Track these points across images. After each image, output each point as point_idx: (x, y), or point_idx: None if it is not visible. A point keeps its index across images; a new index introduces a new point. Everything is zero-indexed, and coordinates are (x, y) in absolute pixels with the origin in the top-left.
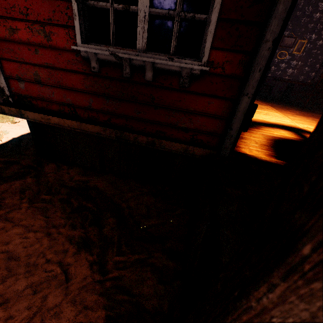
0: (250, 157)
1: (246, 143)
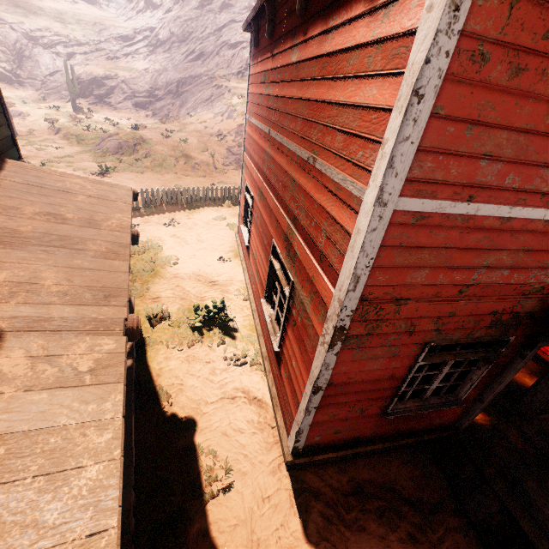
0: (473, 424)
1: None
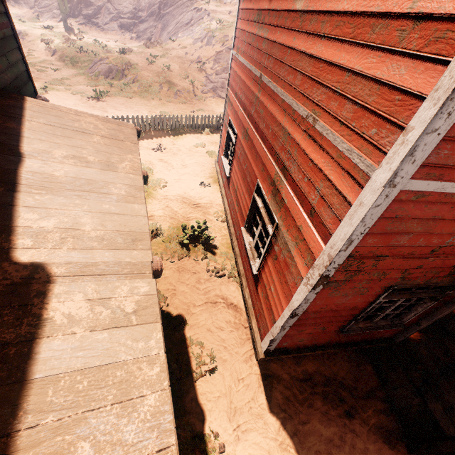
0: (406, 338)
1: None
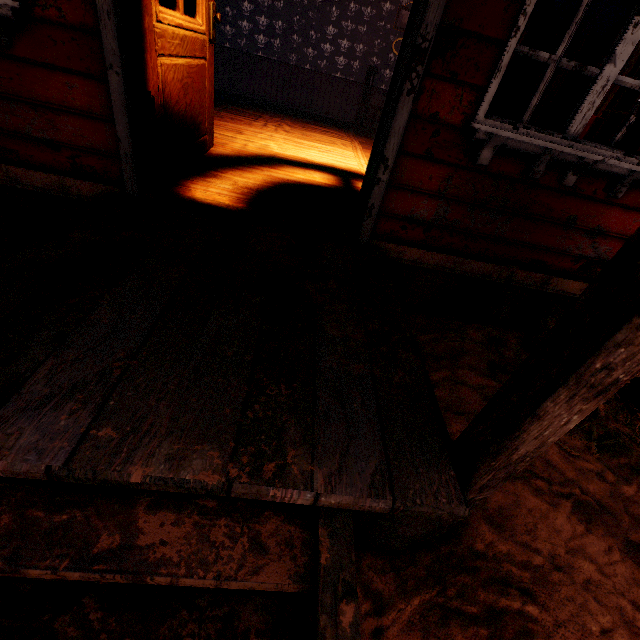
0: (182, 198)
1: (209, 183)
